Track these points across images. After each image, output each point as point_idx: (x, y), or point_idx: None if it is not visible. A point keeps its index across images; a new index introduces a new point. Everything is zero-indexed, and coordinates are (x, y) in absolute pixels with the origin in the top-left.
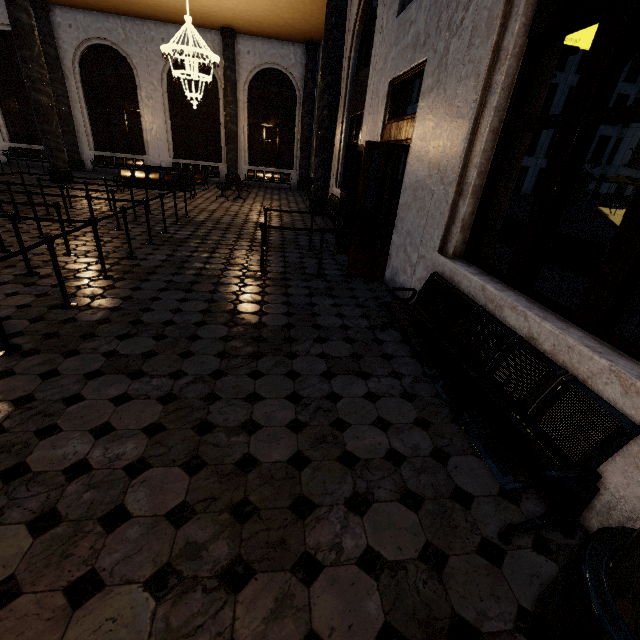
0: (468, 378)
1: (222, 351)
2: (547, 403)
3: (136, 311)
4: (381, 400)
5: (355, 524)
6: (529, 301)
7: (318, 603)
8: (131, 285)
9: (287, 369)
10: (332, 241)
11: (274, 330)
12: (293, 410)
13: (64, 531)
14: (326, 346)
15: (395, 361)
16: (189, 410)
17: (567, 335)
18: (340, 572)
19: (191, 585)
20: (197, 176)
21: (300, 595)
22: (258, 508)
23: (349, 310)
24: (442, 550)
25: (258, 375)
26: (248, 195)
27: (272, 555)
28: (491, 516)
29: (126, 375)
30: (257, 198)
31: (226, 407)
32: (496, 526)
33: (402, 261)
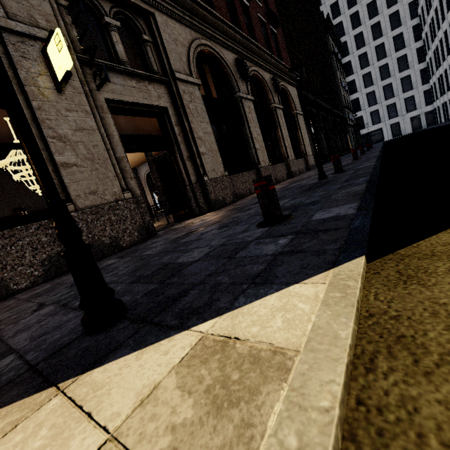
0: None
1: None
2: None
3: None
4: None
5: None
6: None
7: None
8: None
9: None
10: None
11: None
12: None
13: None
14: None
15: None
16: None
17: None
18: None
19: None
20: None
21: None
22: None
23: None
24: None
25: None
26: None
27: None
28: None
29: None
30: None
31: None
32: None
33: None
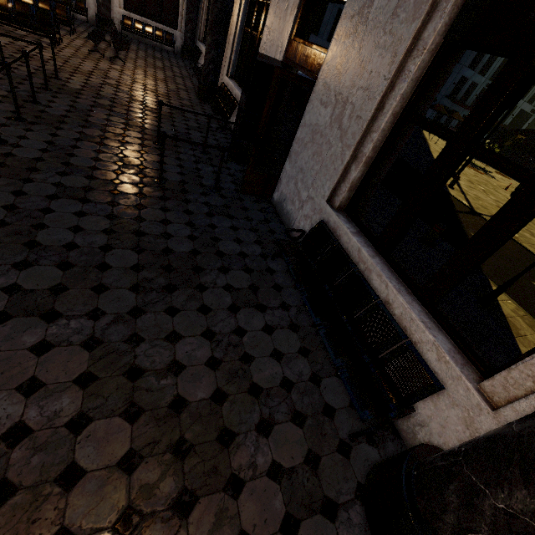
0: (340, 323)
1: (136, 284)
2: (391, 356)
3: (27, 228)
4: (275, 332)
5: (263, 445)
6: (389, 270)
7: (244, 510)
8: (10, 187)
9: (199, 303)
10: (223, 142)
11: (182, 257)
12: (209, 347)
13: (23, 499)
14: (229, 277)
15: (284, 292)
16: (116, 355)
17: (412, 310)
18: (256, 484)
19: (151, 520)
20: (59, 11)
21: (232, 507)
22: (193, 444)
23: (245, 235)
24: (317, 453)
25: (174, 311)
26: (127, 54)
27: (209, 481)
28: (345, 423)
29: (39, 317)
30: (138, 61)
31: (151, 349)
32: (347, 430)
33: (292, 192)
